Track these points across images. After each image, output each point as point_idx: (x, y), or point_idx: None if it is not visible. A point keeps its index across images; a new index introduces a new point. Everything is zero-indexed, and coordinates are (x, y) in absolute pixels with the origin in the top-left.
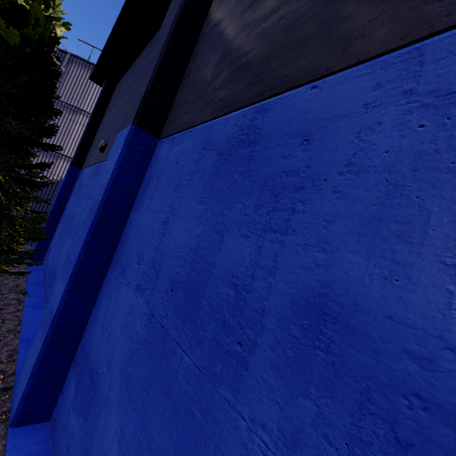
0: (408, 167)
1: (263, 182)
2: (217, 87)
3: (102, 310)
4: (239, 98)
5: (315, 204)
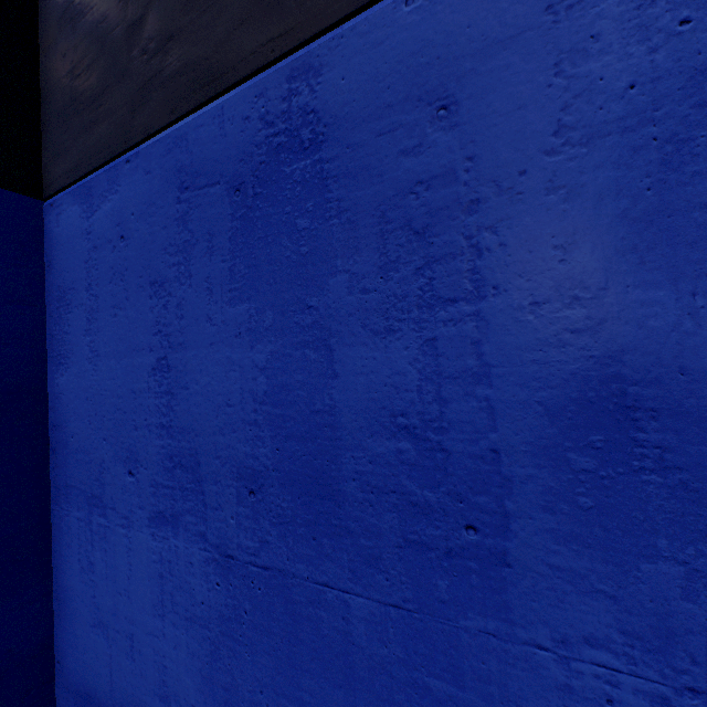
0: (689, 103)
1: (376, 215)
2: (154, 49)
3: (82, 597)
4: (227, 60)
5: (520, 223)
